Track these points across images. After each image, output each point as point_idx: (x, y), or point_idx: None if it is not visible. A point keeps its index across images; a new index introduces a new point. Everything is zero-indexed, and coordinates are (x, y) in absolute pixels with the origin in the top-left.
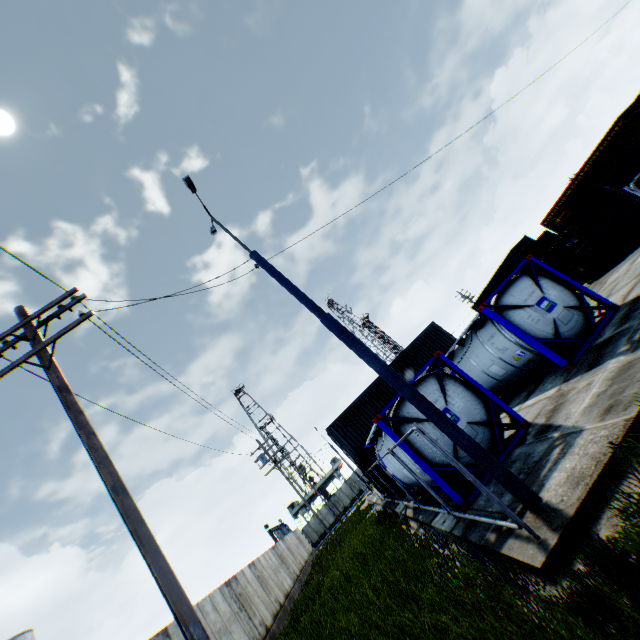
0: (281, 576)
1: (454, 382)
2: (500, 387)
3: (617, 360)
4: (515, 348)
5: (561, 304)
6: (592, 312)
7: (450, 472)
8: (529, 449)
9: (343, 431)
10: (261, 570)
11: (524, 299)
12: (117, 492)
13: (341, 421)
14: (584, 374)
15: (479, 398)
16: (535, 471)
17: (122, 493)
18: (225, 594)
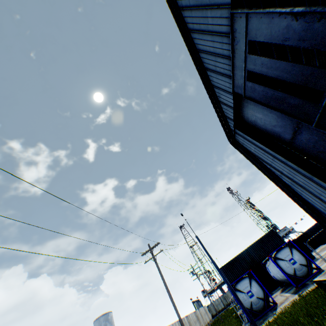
0: (197, 325)
1: (254, 281)
2: (283, 281)
3: (295, 296)
4: (281, 273)
5: (298, 262)
6: (312, 268)
7: (249, 311)
8: (269, 313)
9: (226, 271)
10: (190, 319)
11: (284, 257)
12: (170, 295)
13: (225, 267)
14: (292, 294)
15: (262, 289)
16: (264, 320)
17: (171, 295)
18: (179, 323)
